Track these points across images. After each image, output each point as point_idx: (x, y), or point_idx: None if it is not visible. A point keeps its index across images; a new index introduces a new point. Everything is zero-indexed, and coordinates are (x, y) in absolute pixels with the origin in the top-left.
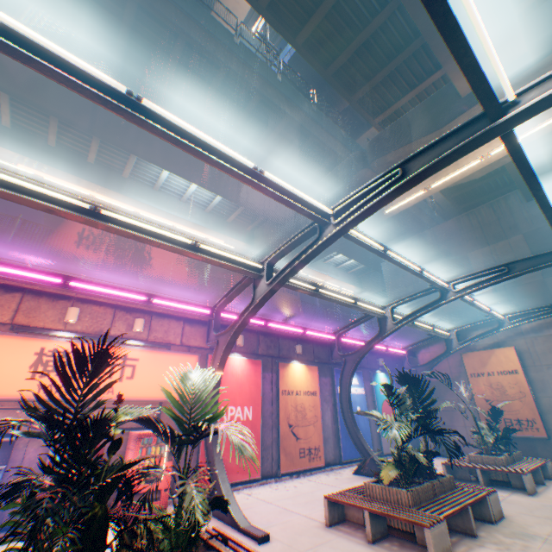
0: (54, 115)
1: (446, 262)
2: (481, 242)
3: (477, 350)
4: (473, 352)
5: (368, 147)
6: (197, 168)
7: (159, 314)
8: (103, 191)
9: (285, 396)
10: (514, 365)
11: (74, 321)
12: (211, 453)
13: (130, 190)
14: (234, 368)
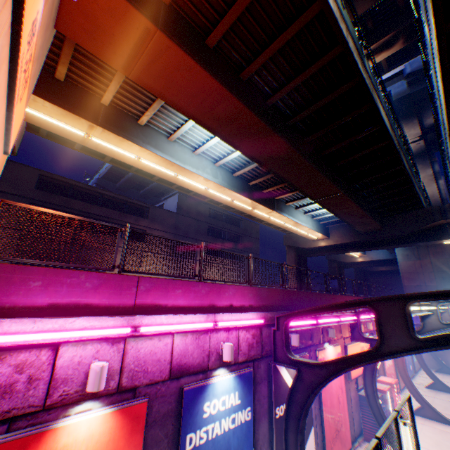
0: (305, 194)
1: (448, 259)
2: None
3: None
4: None
5: (447, 207)
6: (349, 213)
7: None
8: (278, 215)
9: None
10: None
11: None
12: (411, 389)
13: (288, 213)
14: None
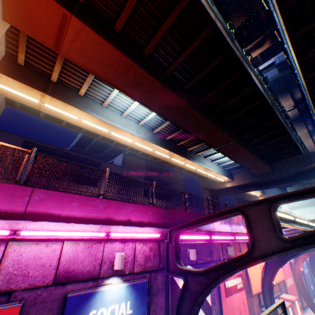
0: (206, 143)
1: None
2: None
3: None
4: None
5: None
6: (244, 158)
7: None
8: (190, 162)
9: None
10: None
11: None
12: (312, 306)
13: (198, 160)
14: None
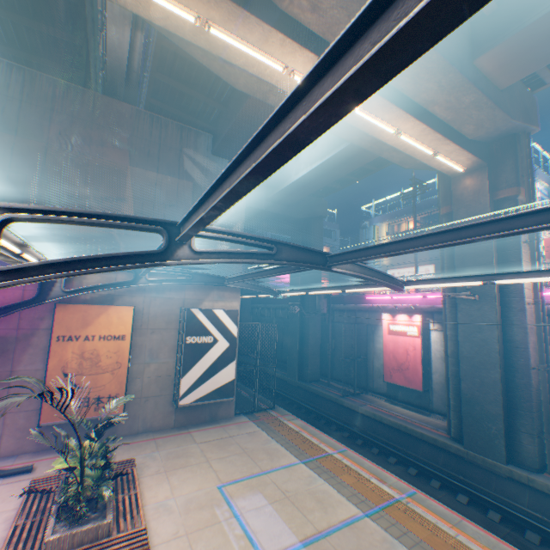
0: None
1: (96, 160)
2: (154, 165)
3: (88, 304)
4: (82, 306)
5: None
6: None
7: None
8: None
9: None
10: (127, 329)
11: None
12: None
13: None
14: None
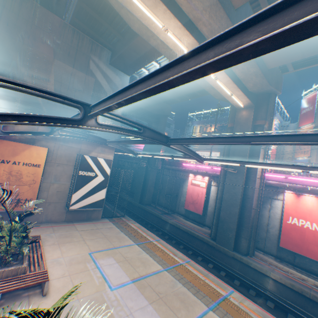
0: None
1: (32, 49)
2: (72, 62)
3: (17, 142)
4: (13, 142)
5: None
6: None
7: None
8: None
9: None
10: (42, 161)
11: None
12: None
13: None
14: None
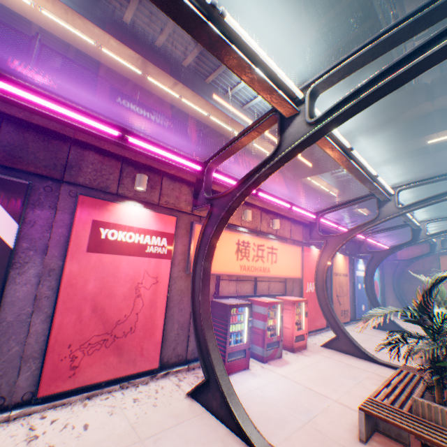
0: None
1: (439, 184)
2: None
3: None
4: None
5: (437, 82)
6: None
7: (279, 215)
8: (191, 95)
9: (334, 276)
10: None
11: (247, 220)
12: (328, 314)
13: (210, 95)
14: (313, 257)
